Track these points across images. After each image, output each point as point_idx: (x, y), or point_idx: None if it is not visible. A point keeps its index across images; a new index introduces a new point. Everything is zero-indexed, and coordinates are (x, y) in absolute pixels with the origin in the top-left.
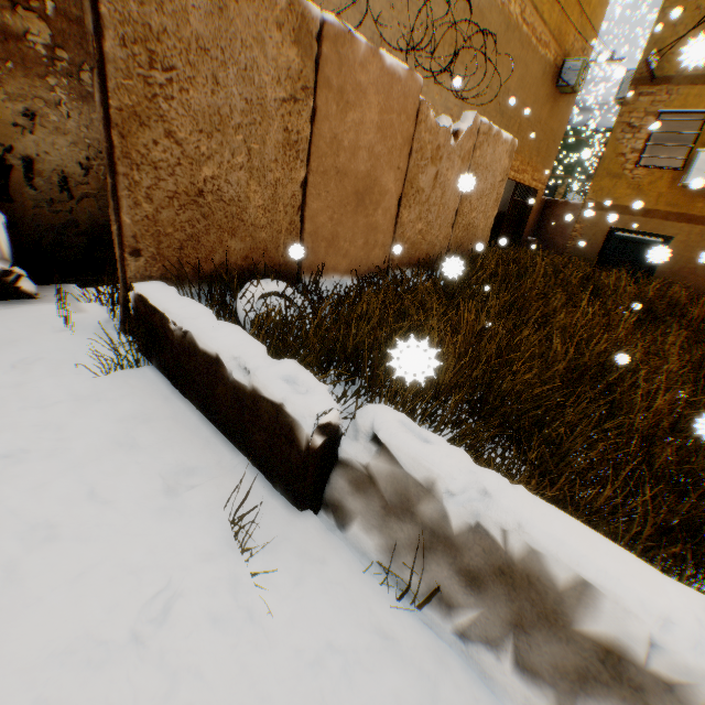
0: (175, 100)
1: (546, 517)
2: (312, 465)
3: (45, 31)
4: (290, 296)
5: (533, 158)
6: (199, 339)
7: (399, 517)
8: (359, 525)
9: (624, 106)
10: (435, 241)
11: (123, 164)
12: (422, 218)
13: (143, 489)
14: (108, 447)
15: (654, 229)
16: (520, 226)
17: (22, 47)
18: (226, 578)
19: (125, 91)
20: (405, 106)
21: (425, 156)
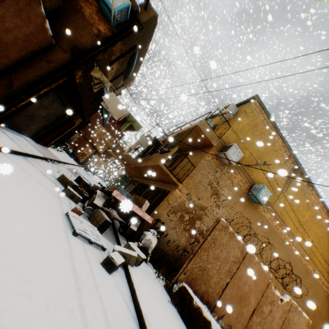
0: (212, 249)
1: None
2: None
3: (188, 218)
4: None
5: None
6: (205, 312)
7: None
8: None
9: None
10: None
11: (197, 255)
12: (260, 324)
13: None
14: (176, 323)
15: None
16: None
17: (182, 218)
18: None
19: (206, 244)
20: (264, 279)
21: (267, 299)
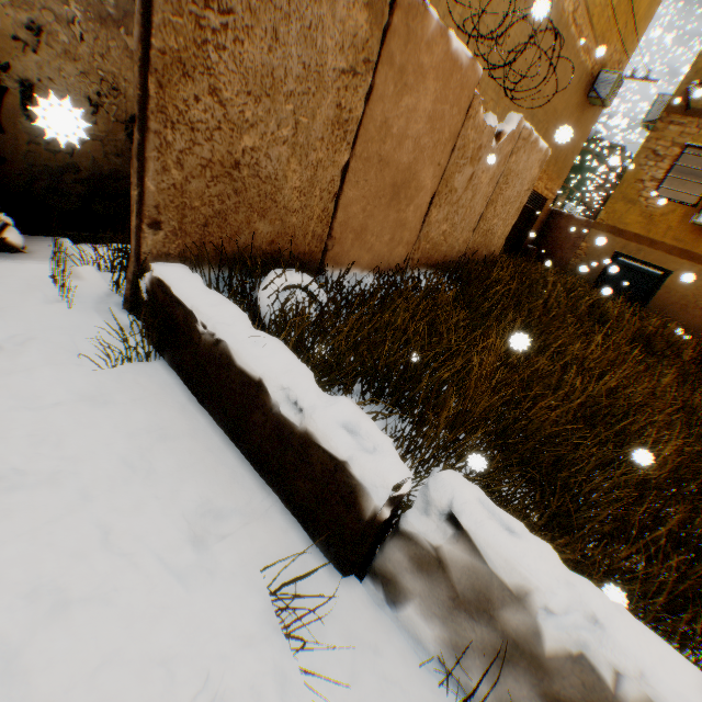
0: (227, 52)
1: (664, 660)
2: (372, 536)
3: None
4: (313, 291)
5: (550, 166)
6: (239, 356)
7: (472, 614)
8: (416, 608)
9: (652, 131)
10: (455, 244)
11: (156, 120)
12: (448, 219)
13: (166, 537)
14: (120, 473)
15: (657, 261)
16: (523, 232)
17: None
18: (272, 673)
19: (171, 31)
20: (460, 98)
21: (466, 155)
